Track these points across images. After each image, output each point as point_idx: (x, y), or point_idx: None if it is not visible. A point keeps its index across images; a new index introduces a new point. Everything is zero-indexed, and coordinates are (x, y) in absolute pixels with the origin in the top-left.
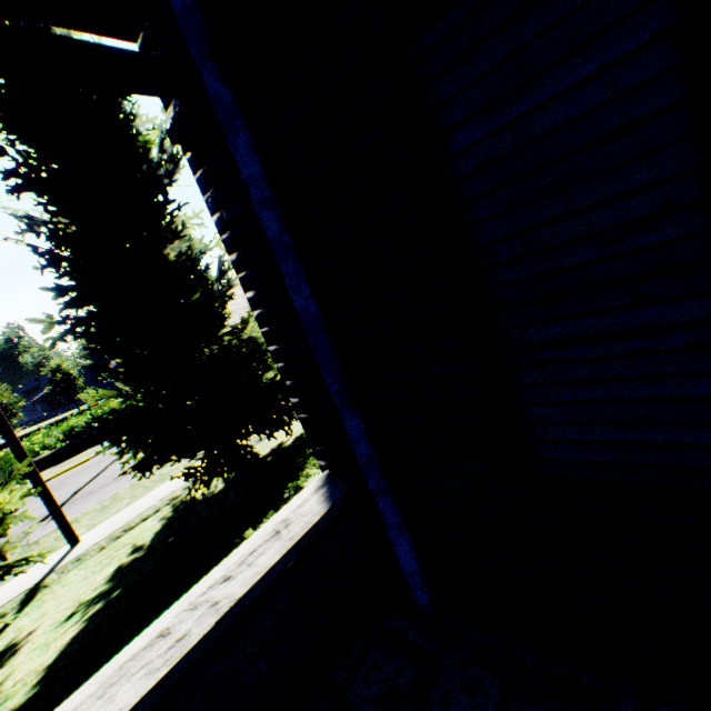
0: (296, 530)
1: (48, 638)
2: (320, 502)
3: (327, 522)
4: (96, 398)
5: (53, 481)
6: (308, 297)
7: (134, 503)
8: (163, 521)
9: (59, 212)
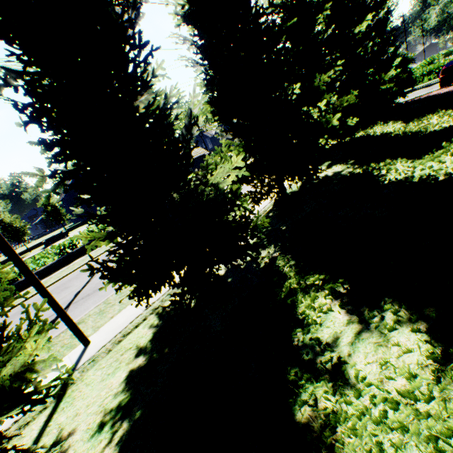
0: None
1: (87, 452)
2: None
3: None
4: (88, 237)
5: (59, 283)
6: None
7: (124, 310)
8: (153, 330)
9: (32, 60)
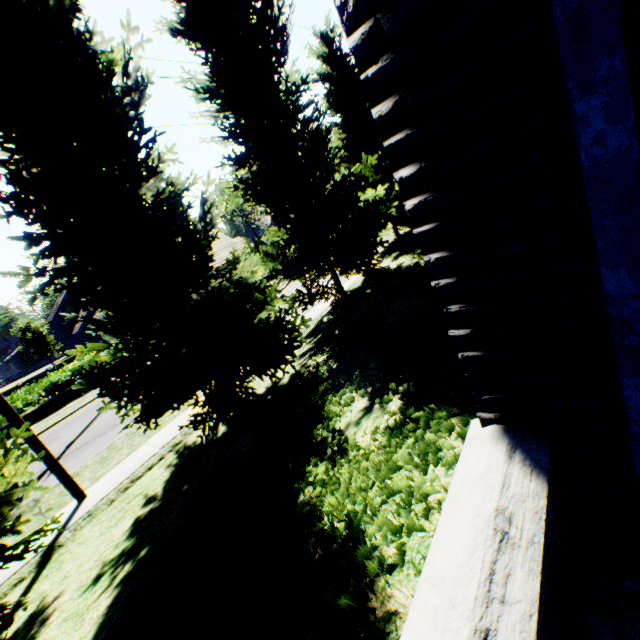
0: (527, 527)
1: (78, 606)
2: (528, 476)
3: (549, 505)
4: (84, 353)
5: (43, 436)
6: (632, 128)
7: (135, 453)
8: (171, 469)
9: (19, 149)
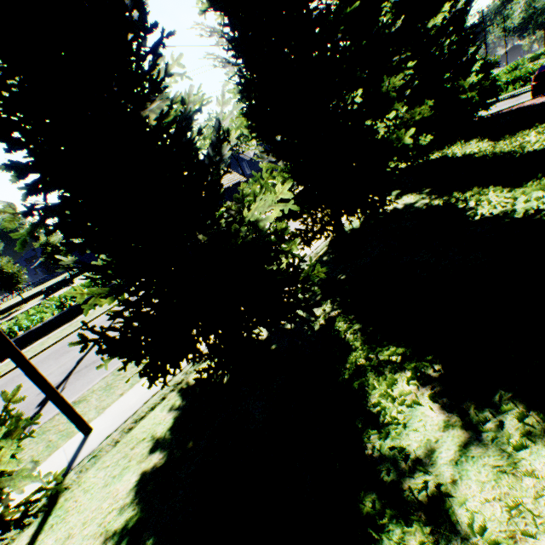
0: None
1: None
2: None
3: None
4: (85, 293)
5: (58, 345)
6: None
7: (138, 385)
8: (173, 414)
9: None
